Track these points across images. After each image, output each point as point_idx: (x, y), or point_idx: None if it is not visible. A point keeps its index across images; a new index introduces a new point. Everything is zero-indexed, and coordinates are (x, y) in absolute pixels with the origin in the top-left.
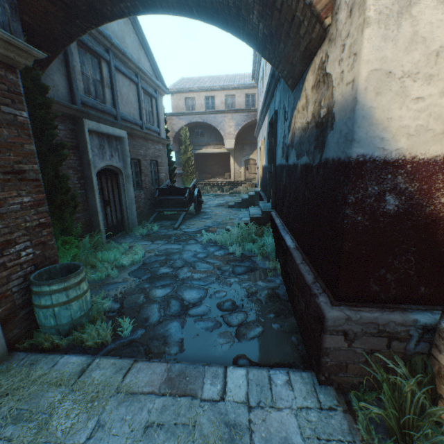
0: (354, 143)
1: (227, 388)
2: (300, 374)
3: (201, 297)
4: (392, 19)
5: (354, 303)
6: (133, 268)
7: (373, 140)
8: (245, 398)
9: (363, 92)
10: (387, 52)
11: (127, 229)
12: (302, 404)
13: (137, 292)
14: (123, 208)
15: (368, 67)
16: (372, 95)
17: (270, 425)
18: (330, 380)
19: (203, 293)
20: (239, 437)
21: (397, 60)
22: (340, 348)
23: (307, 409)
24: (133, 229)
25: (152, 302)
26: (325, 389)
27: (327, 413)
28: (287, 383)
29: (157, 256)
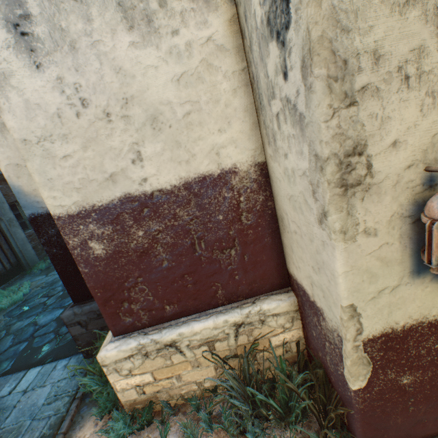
0: (23, 208)
1: (19, 385)
2: (78, 357)
3: (54, 317)
4: (0, 135)
5: (85, 301)
6: (12, 308)
7: (34, 204)
8: (27, 387)
9: (10, 178)
10: (9, 153)
11: (28, 268)
12: (63, 377)
13: (1, 330)
14: (15, 251)
15: (3, 164)
16: (16, 179)
17: (31, 399)
18: (90, 354)
19: (58, 313)
20: (3, 414)
21: (18, 157)
22: (83, 333)
23: (64, 379)
24: (32, 267)
25: (9, 335)
26: (87, 361)
27: (75, 377)
28: (64, 366)
29: (42, 289)
